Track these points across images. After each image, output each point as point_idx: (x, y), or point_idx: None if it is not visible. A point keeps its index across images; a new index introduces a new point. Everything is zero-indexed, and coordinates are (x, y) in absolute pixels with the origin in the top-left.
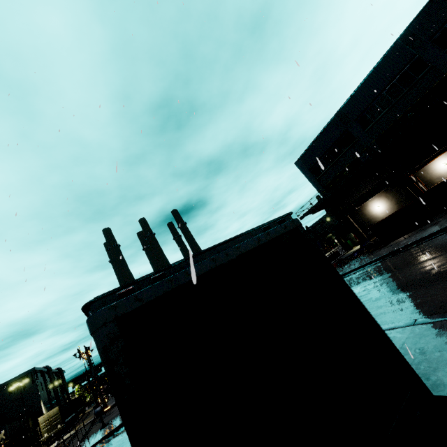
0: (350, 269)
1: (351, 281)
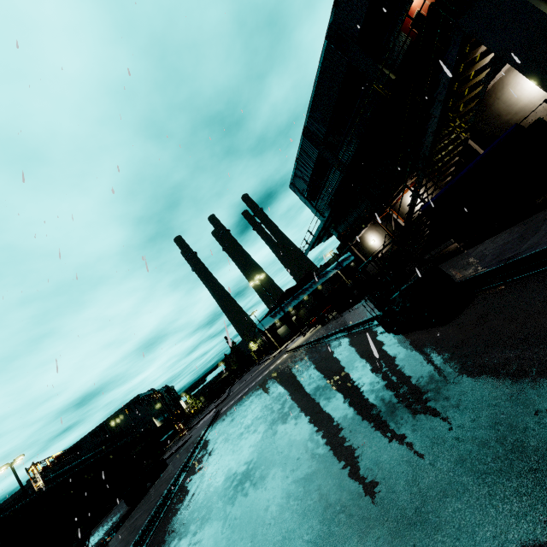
0: (311, 339)
1: (292, 364)
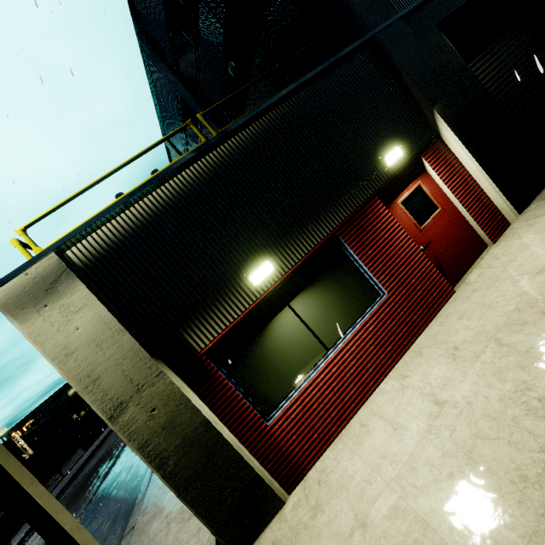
0: None
1: None
